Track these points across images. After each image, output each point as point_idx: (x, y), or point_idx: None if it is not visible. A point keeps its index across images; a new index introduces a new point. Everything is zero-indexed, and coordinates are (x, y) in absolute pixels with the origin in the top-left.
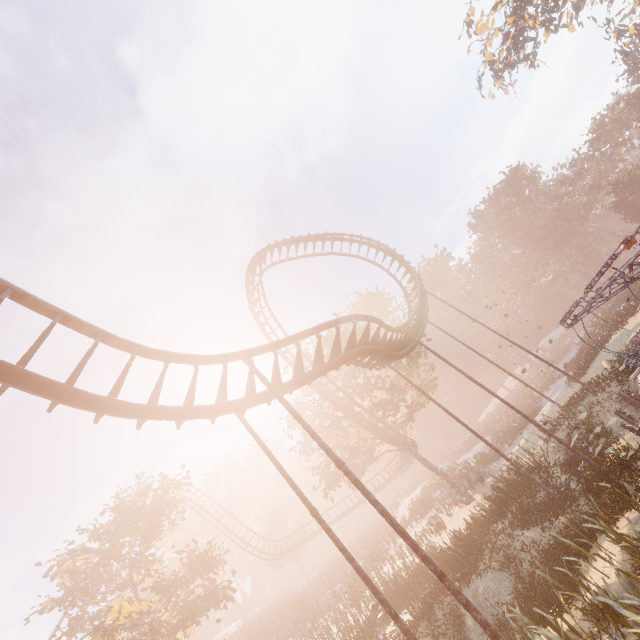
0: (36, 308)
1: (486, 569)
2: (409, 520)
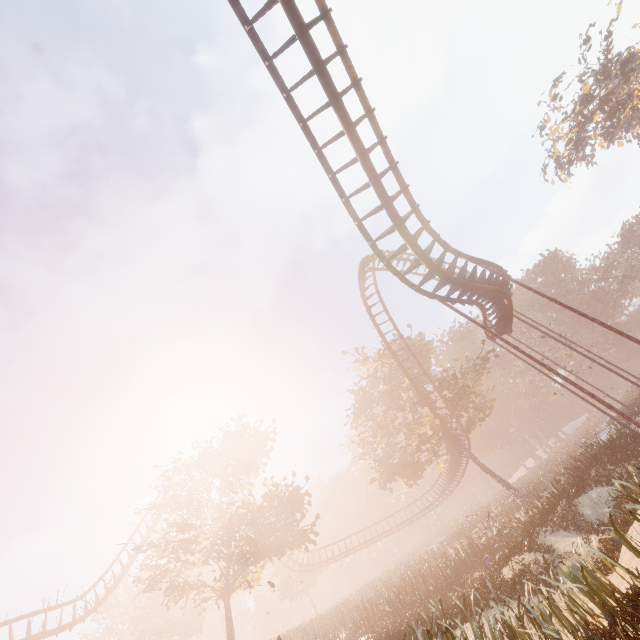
0: (397, 177)
1: (596, 483)
2: (456, 537)
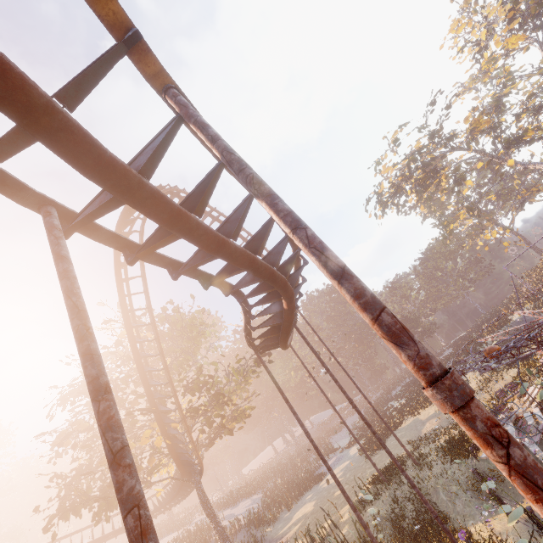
0: None
1: None
2: None
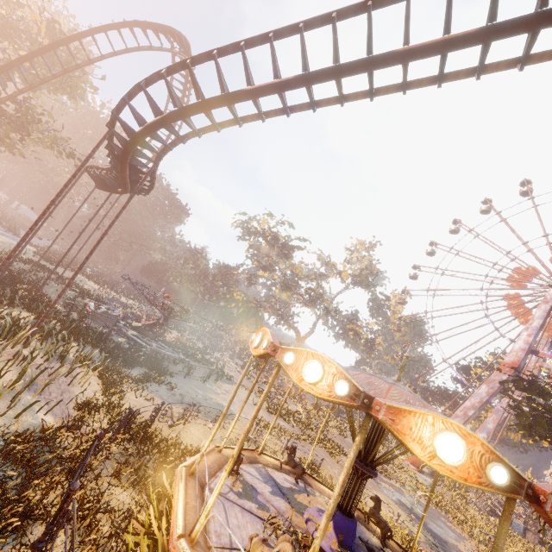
0: (229, 122)
1: None
2: None
